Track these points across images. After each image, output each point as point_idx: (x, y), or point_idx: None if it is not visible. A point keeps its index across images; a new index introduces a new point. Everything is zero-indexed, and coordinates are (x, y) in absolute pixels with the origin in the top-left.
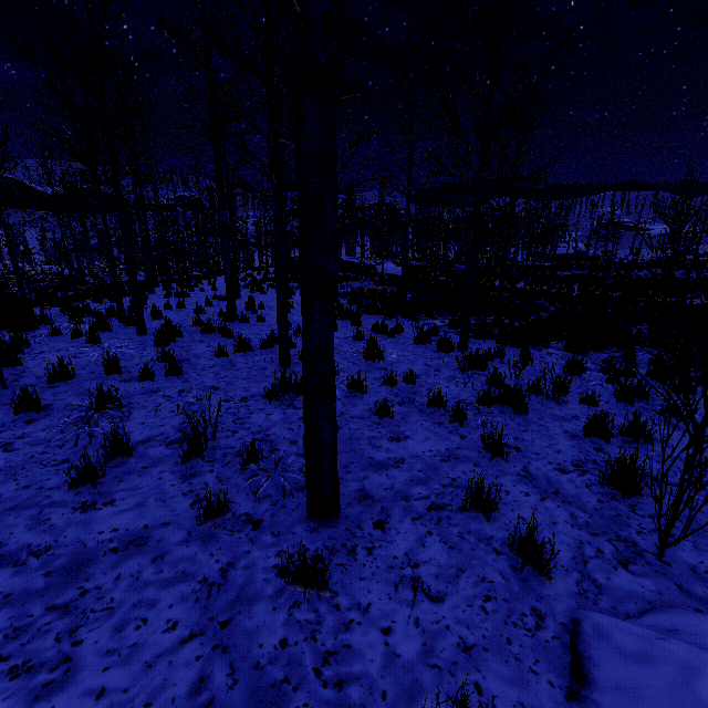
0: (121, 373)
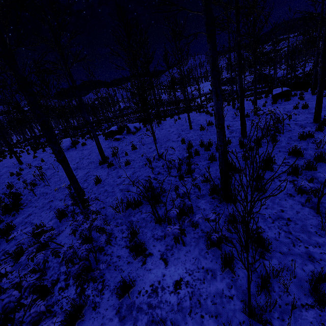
0: (6, 158)
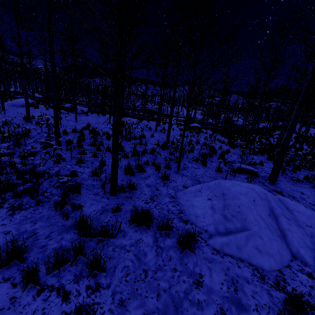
0: None
